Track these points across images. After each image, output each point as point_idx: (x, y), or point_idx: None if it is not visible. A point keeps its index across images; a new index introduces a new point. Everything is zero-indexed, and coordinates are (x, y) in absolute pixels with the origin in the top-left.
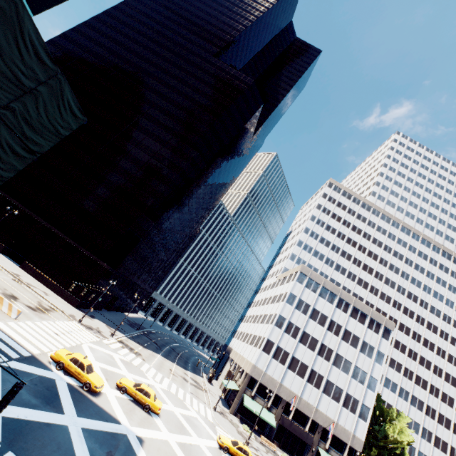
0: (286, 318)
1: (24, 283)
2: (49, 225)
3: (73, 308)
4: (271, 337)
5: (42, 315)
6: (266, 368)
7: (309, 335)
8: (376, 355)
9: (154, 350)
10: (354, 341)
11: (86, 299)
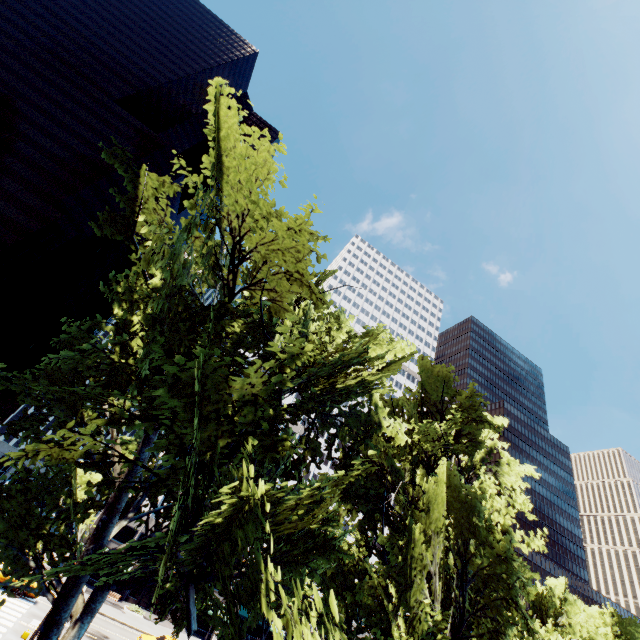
0: None
1: None
2: None
3: None
4: None
5: None
6: None
7: None
8: None
9: None
10: None
11: None
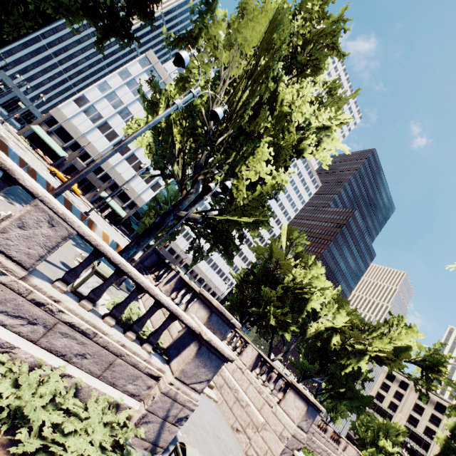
0: (112, 88)
1: None
2: None
3: None
4: (88, 95)
5: None
6: (72, 116)
7: (131, 114)
8: None
9: None
10: None
11: None
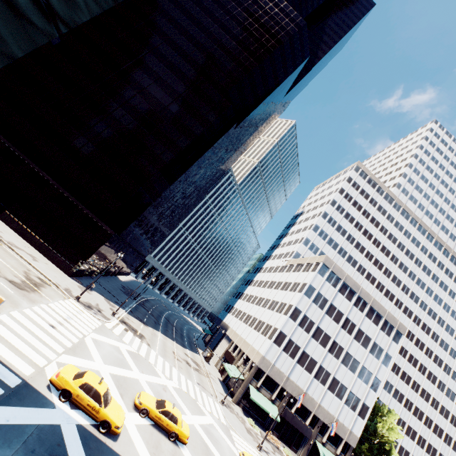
0: (302, 311)
1: (5, 242)
2: (38, 168)
3: (67, 278)
4: (284, 329)
5: (31, 295)
6: (275, 360)
7: (323, 331)
8: (384, 357)
9: (153, 326)
10: (365, 341)
11: (83, 267)
